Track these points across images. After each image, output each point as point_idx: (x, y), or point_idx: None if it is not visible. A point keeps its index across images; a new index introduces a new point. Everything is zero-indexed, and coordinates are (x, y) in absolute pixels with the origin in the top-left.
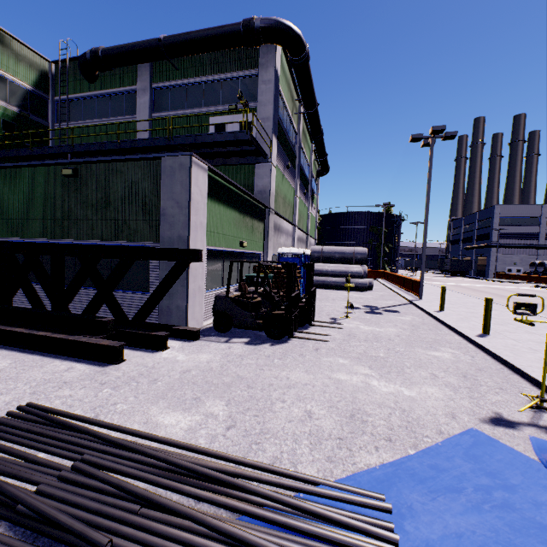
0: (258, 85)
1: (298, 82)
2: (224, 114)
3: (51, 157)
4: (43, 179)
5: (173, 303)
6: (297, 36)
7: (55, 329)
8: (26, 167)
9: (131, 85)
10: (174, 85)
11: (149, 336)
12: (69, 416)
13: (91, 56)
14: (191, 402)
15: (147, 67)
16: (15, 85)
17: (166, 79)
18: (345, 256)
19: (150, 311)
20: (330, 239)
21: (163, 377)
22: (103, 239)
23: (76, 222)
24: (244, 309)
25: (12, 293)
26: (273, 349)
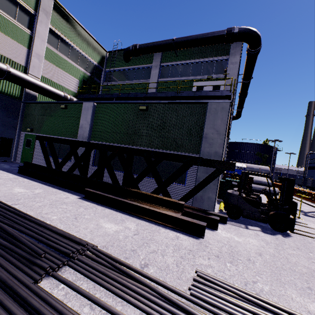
0: (228, 65)
1: (247, 64)
2: (203, 81)
3: (103, 99)
4: (123, 110)
5: (205, 195)
6: (259, 37)
7: (145, 203)
8: (115, 104)
9: (148, 64)
10: (174, 64)
11: (205, 217)
12: (243, 292)
13: (132, 48)
14: (313, 293)
15: (159, 55)
16: (90, 62)
17: (169, 60)
18: (253, 170)
19: (191, 198)
20: (229, 157)
21: (251, 257)
22: (157, 148)
23: (141, 136)
24: (252, 206)
25: (103, 174)
26: (291, 242)
